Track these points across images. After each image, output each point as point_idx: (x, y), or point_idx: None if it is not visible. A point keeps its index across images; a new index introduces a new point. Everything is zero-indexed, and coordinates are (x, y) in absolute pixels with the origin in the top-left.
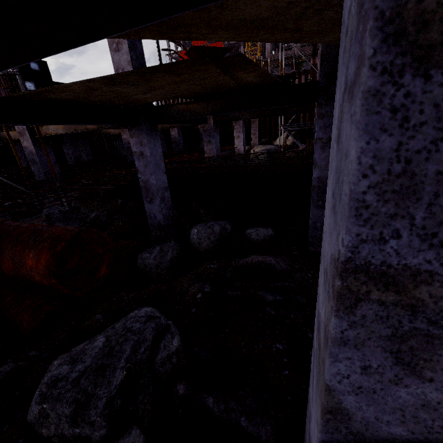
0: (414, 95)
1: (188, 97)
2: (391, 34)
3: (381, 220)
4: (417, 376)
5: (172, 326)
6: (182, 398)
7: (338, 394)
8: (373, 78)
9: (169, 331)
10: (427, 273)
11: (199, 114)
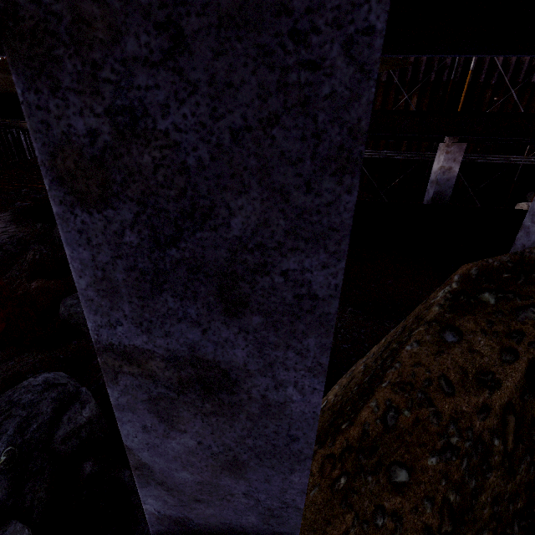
0: (88, 224)
1: None
2: (56, 178)
3: (106, 311)
4: (177, 429)
5: (83, 393)
6: (89, 477)
7: (136, 452)
8: (57, 206)
9: (79, 400)
10: (149, 351)
11: None
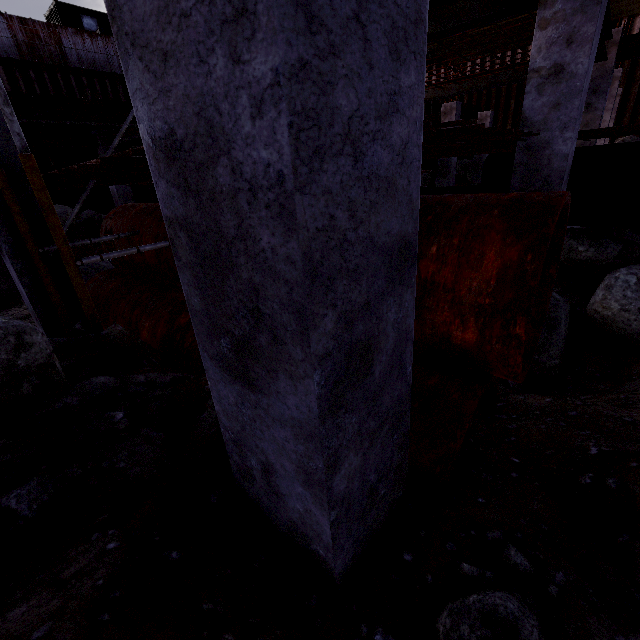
0: None
1: None
2: None
3: None
4: None
5: None
6: None
7: None
8: None
9: None
10: None
11: None
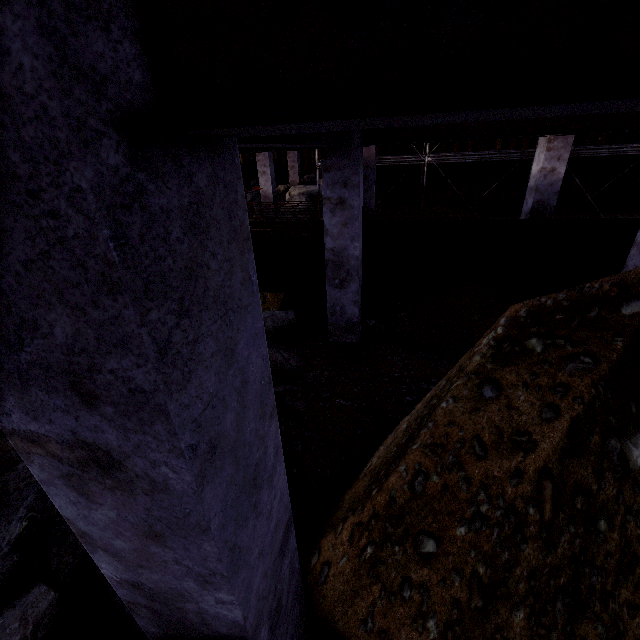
0: None
1: None
2: None
3: None
4: (95, 502)
5: None
6: None
7: (74, 521)
8: None
9: None
10: (44, 435)
11: None
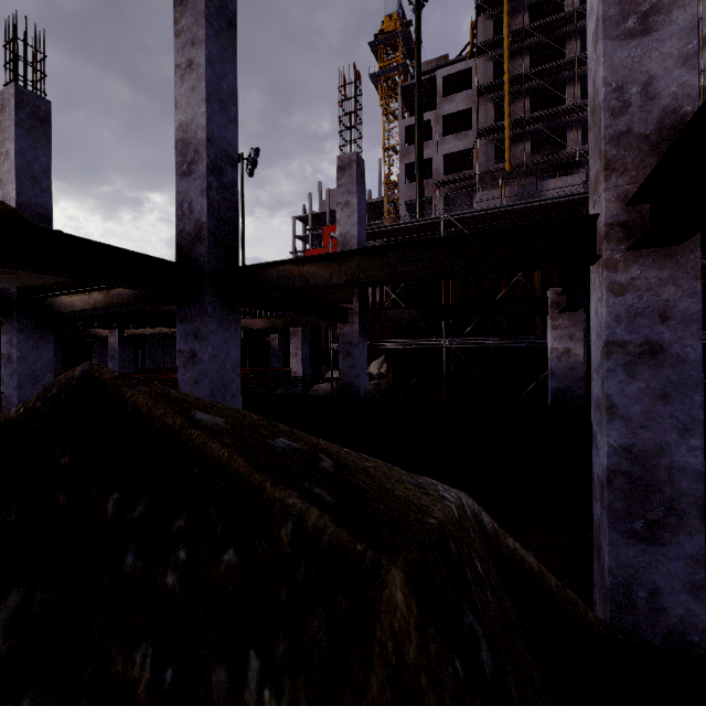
0: None
1: (65, 287)
2: None
3: None
4: None
5: None
6: None
7: None
8: None
9: None
10: None
11: (81, 309)
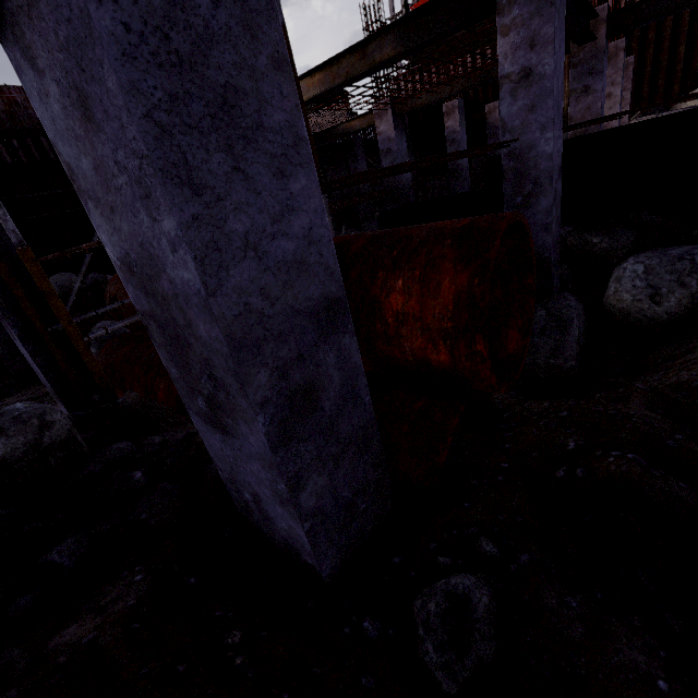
0: None
1: None
2: None
3: None
4: None
5: None
6: None
7: None
8: None
9: None
10: None
11: None
